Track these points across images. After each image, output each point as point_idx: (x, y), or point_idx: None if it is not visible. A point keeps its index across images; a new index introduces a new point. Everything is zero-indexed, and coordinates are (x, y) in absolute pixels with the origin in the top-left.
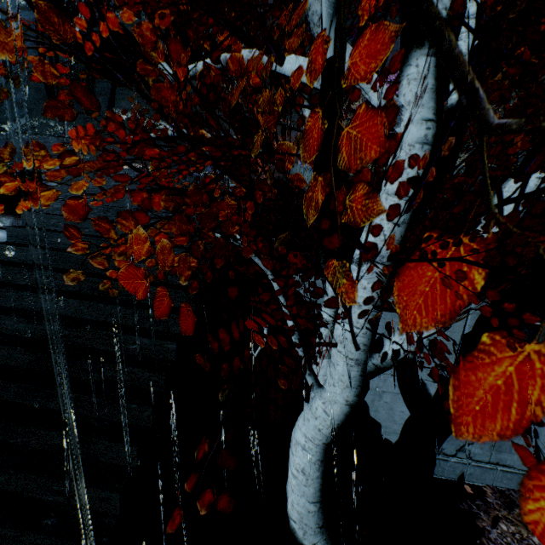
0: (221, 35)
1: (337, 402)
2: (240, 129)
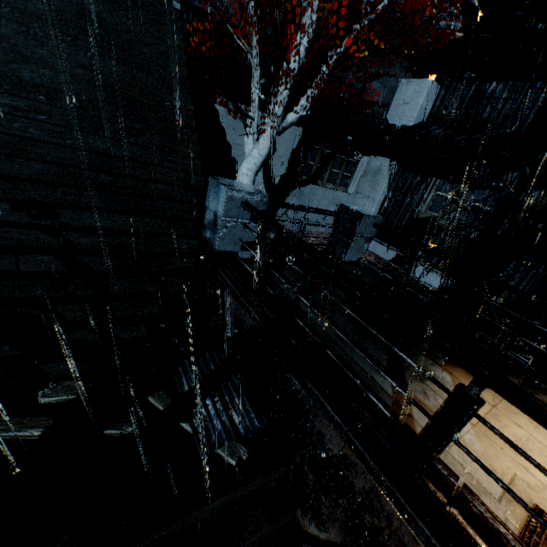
0: None
1: (265, 148)
2: None
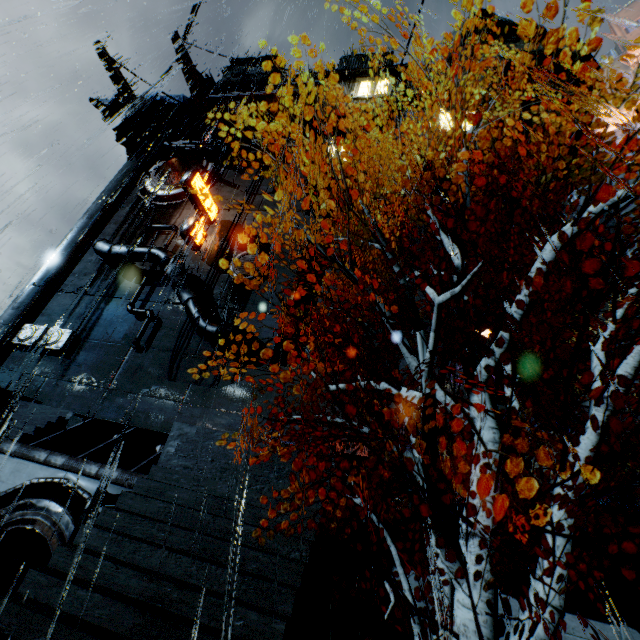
0: (322, 338)
1: None
2: (336, 408)
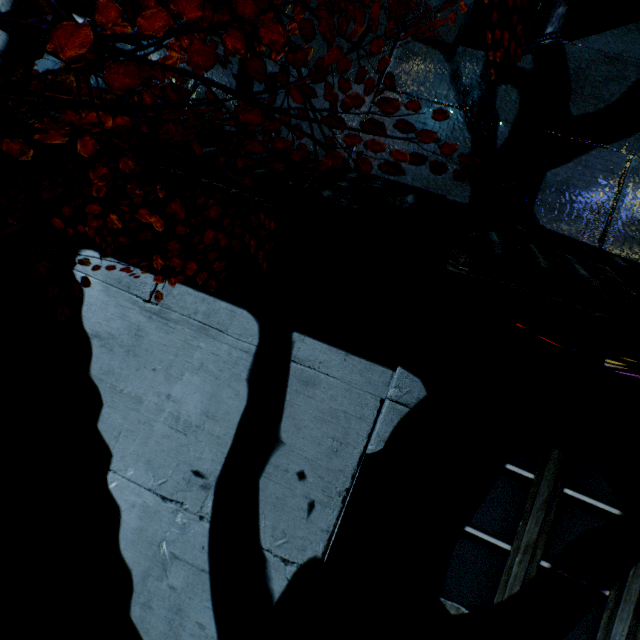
0: None
1: None
2: None
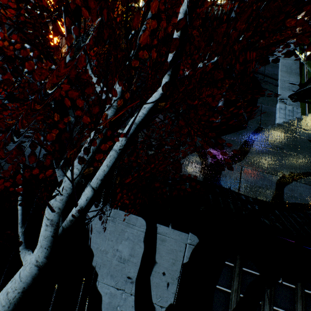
0: None
1: (31, 262)
2: None
